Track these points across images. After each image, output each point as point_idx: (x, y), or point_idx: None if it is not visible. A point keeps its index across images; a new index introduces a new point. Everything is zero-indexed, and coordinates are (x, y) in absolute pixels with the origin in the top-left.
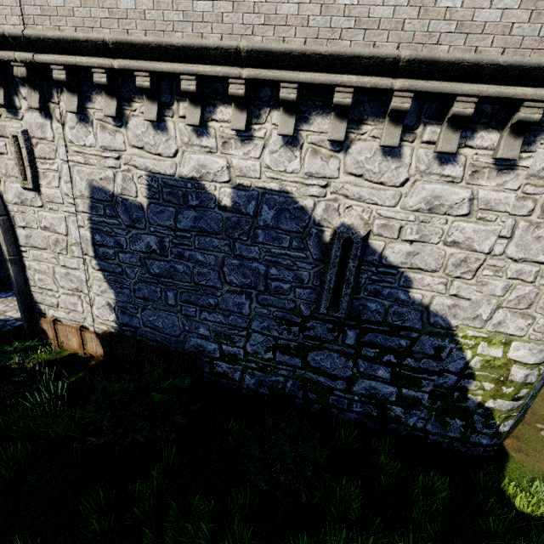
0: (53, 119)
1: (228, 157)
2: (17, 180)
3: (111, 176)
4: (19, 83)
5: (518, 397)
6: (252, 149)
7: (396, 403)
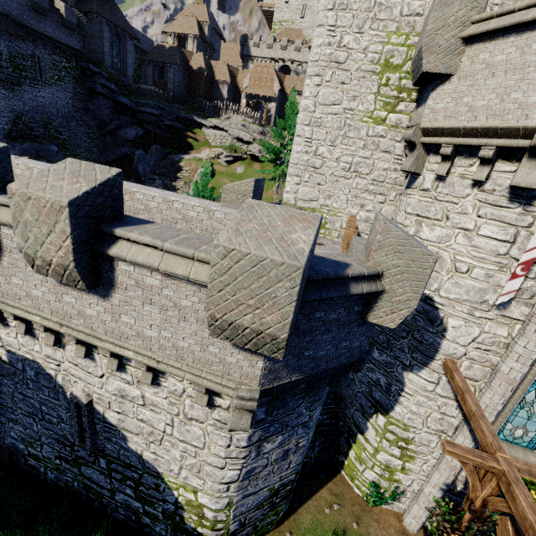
0: None
1: None
2: None
3: None
4: None
5: (218, 528)
6: (11, 331)
7: (144, 514)
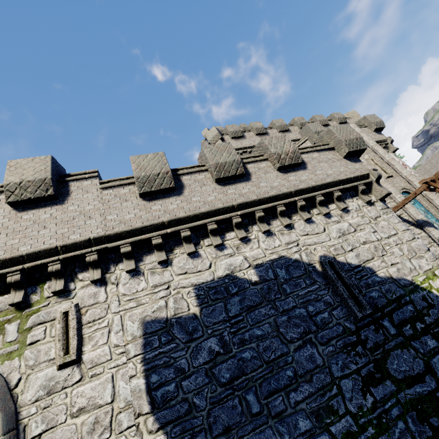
0: (107, 284)
1: (242, 254)
2: (49, 364)
3: (163, 304)
4: (77, 272)
5: None
6: (253, 244)
7: None
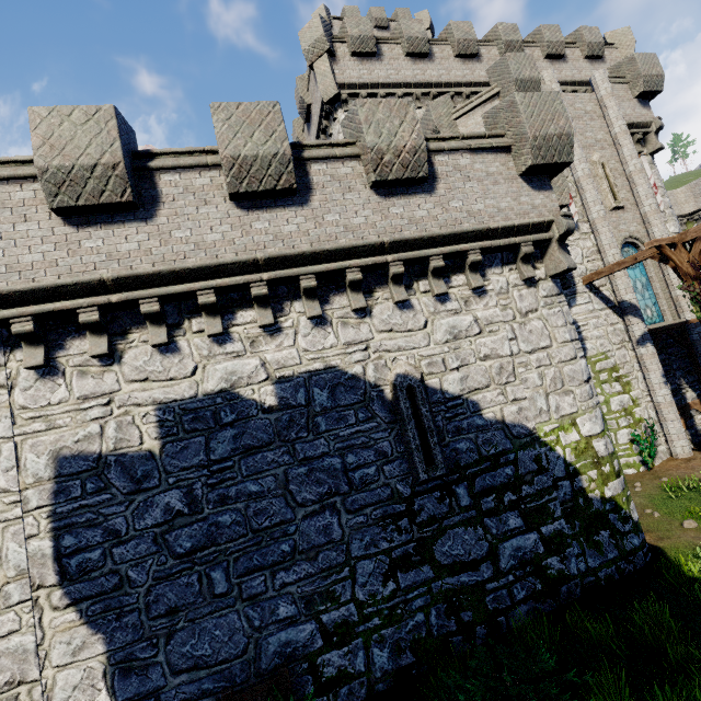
0: None
1: (260, 355)
2: None
3: (96, 430)
4: None
5: (617, 471)
6: (284, 339)
7: (547, 553)
